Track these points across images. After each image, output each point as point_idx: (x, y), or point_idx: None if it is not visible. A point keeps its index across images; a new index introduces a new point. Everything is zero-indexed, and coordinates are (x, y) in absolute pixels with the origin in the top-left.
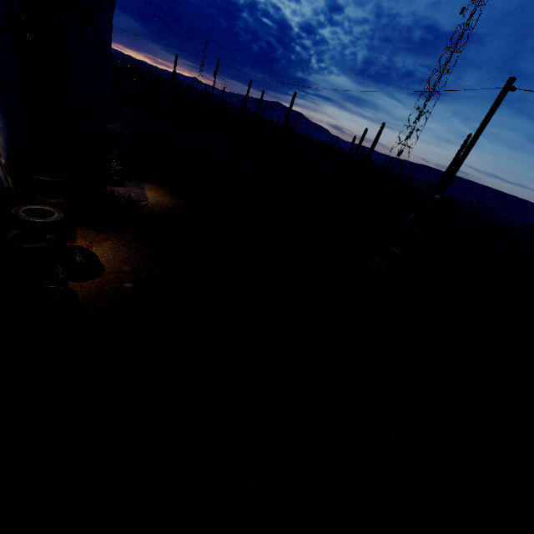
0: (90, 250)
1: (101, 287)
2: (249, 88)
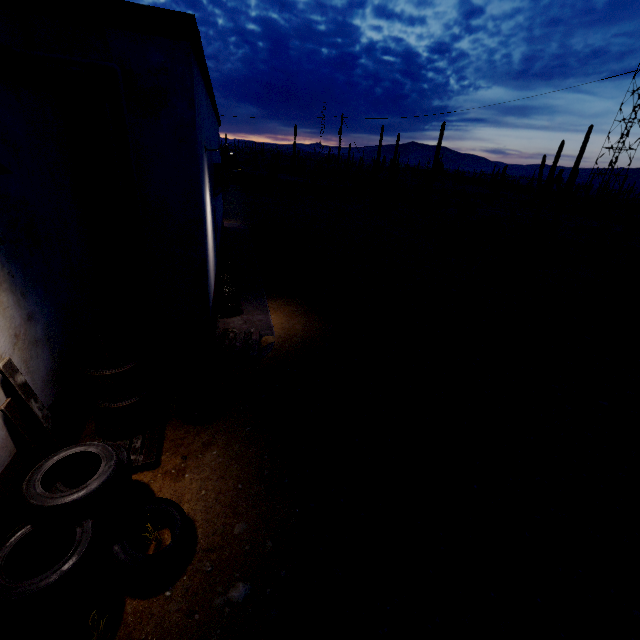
0: (173, 504)
1: (186, 613)
2: (381, 136)
